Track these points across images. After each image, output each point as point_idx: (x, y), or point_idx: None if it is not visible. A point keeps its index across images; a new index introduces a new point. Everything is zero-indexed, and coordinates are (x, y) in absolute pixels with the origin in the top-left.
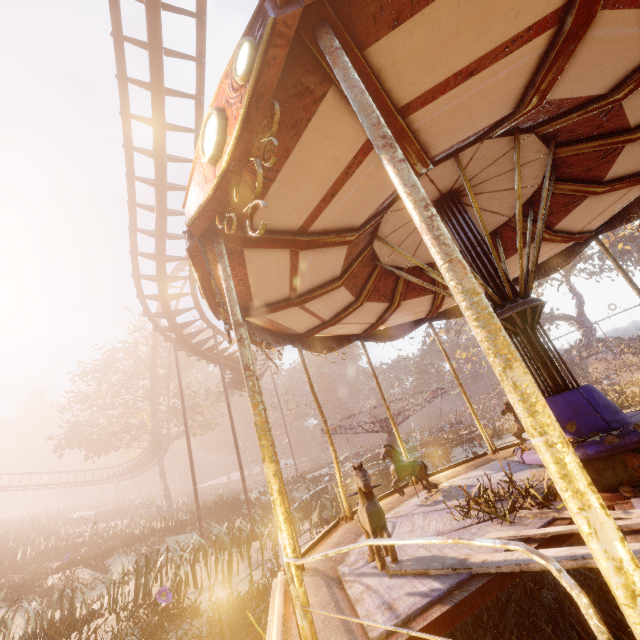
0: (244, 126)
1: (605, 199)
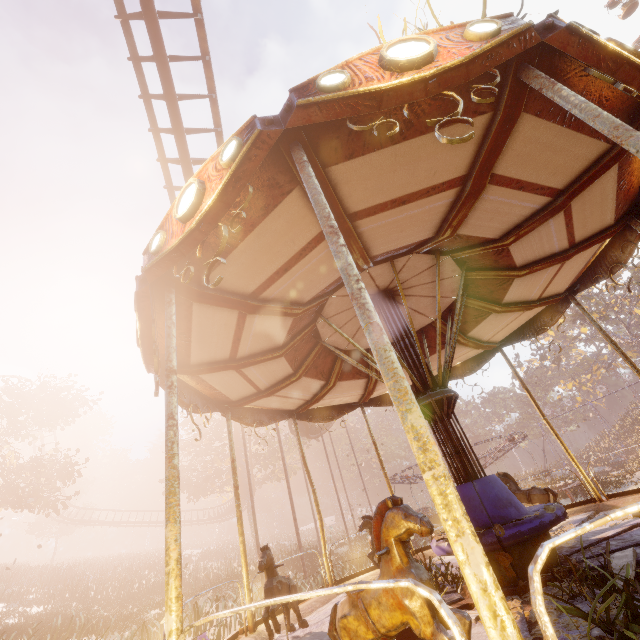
0: (143, 335)
1: (538, 275)
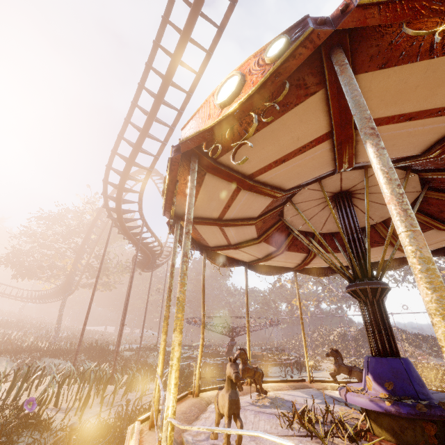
0: (258, 89)
1: (442, 235)
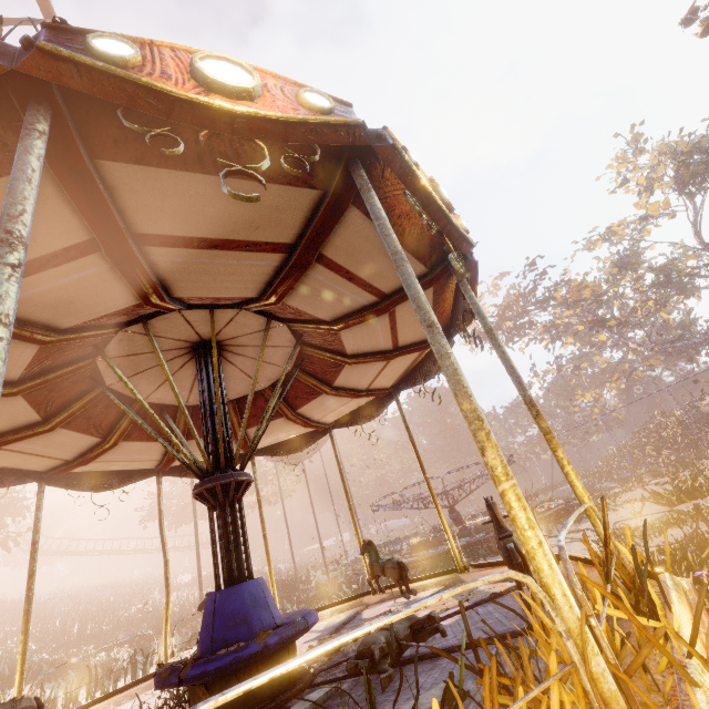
0: None
1: (369, 327)
